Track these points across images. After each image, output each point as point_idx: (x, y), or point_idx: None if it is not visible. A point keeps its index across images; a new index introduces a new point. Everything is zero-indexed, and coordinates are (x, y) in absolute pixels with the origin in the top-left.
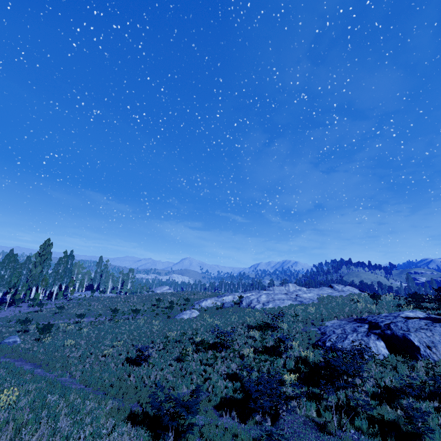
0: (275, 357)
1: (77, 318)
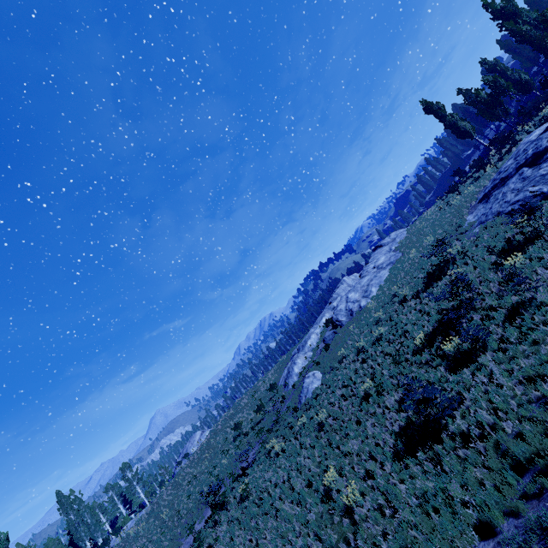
0: (547, 232)
1: None
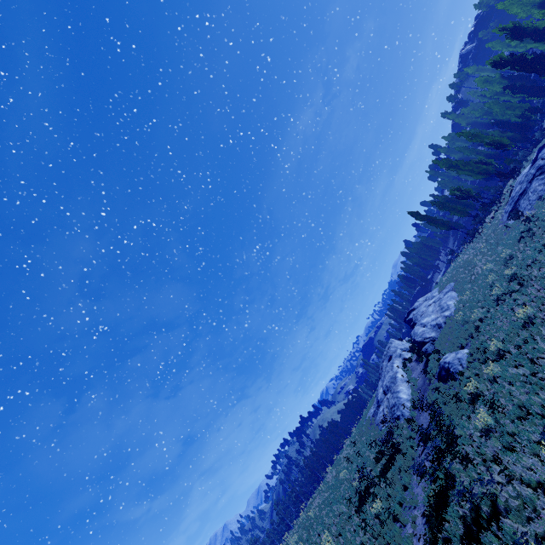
0: None
1: None
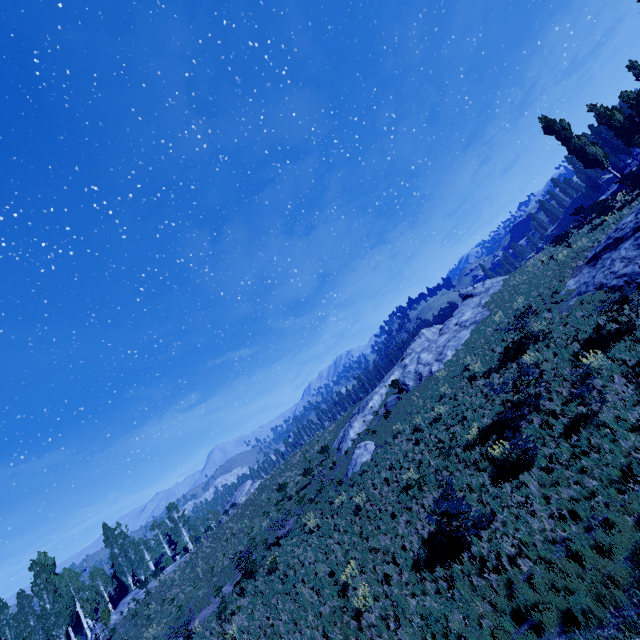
0: (639, 329)
1: (178, 637)
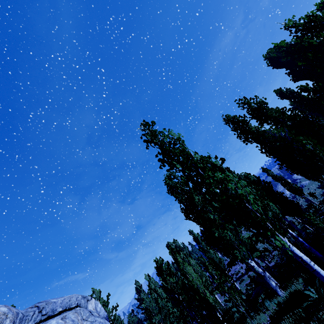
0: None
1: None
